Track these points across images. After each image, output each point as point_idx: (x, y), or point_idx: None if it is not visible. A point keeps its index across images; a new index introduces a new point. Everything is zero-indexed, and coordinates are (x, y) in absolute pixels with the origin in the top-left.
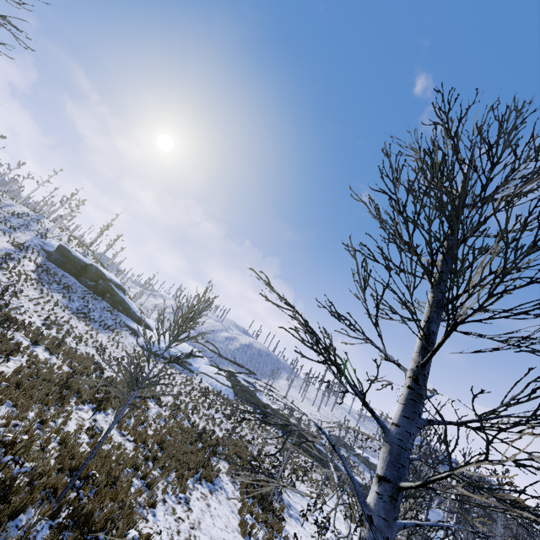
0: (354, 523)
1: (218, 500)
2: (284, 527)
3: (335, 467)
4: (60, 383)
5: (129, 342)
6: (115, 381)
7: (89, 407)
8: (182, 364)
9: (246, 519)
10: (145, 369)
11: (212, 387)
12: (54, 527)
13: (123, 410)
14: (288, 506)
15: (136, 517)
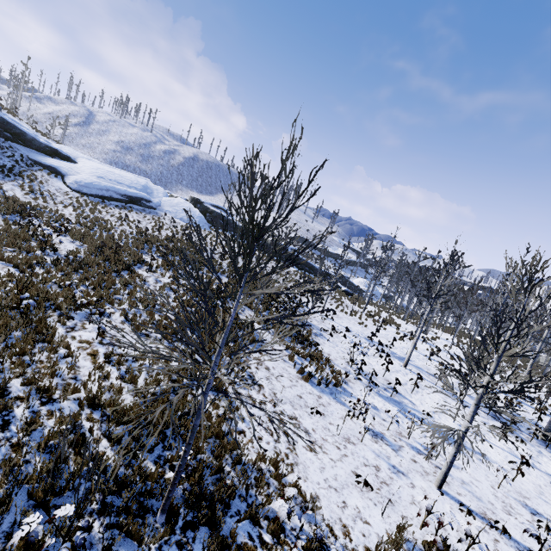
0: (347, 314)
1: (270, 357)
2: (319, 349)
3: (312, 267)
4: (13, 302)
5: (56, 189)
6: (81, 259)
7: (81, 318)
8: (139, 202)
9: (304, 367)
10: (102, 223)
11: (184, 223)
12: (182, 542)
13: (205, 399)
14: (309, 327)
15: (243, 450)
